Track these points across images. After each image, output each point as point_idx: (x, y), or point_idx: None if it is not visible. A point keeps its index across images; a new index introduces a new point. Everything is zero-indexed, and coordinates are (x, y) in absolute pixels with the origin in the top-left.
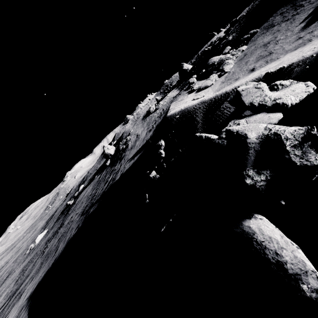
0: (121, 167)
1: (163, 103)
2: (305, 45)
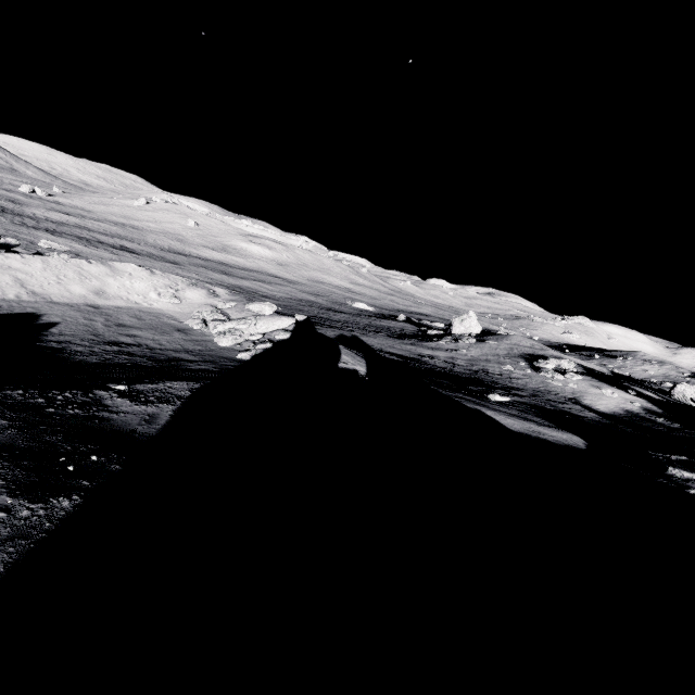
0: (352, 332)
1: (567, 380)
2: (4, 294)
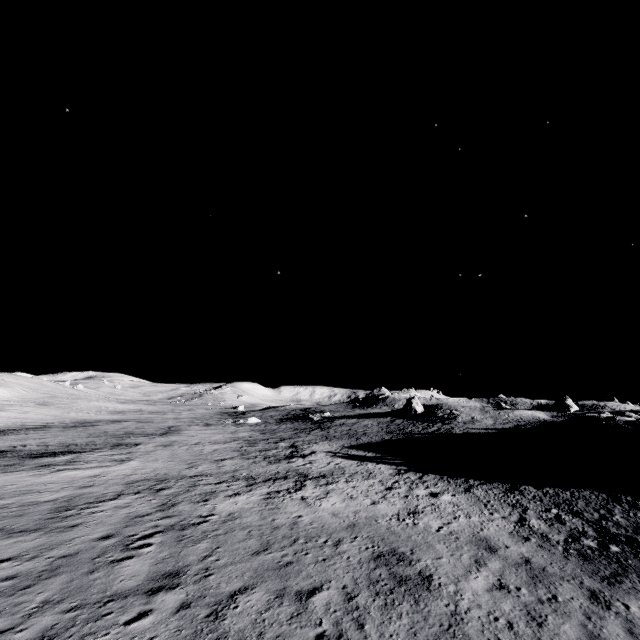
0: (457, 428)
1: (520, 413)
2: None
